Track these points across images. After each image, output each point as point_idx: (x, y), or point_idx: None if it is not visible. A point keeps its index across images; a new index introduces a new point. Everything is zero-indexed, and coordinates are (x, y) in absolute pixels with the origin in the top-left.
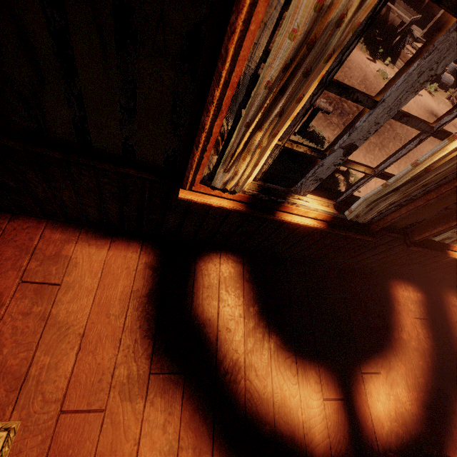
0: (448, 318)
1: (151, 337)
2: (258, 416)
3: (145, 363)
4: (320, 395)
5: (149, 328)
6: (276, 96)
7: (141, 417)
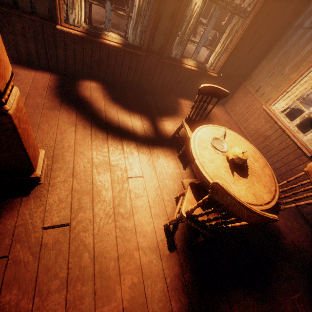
0: (207, 111)
1: (59, 97)
2: (111, 122)
3: (57, 103)
4: (140, 121)
5: (58, 95)
6: None
7: (57, 115)
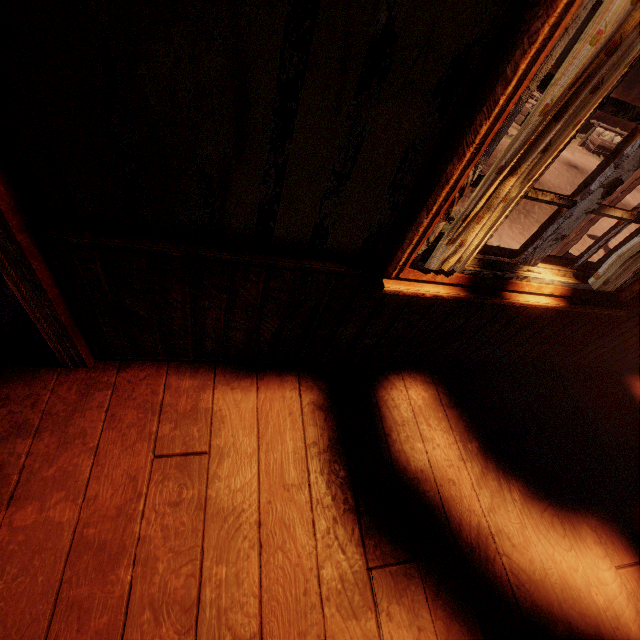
0: None
1: (354, 510)
2: (541, 611)
3: (359, 553)
4: (609, 562)
5: (347, 497)
6: (546, 125)
7: None
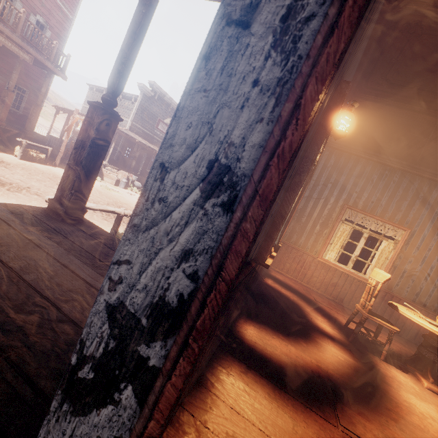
0: (282, 281)
1: (310, 407)
2: (349, 377)
3: (333, 424)
4: (329, 344)
5: (302, 404)
6: None
7: None
